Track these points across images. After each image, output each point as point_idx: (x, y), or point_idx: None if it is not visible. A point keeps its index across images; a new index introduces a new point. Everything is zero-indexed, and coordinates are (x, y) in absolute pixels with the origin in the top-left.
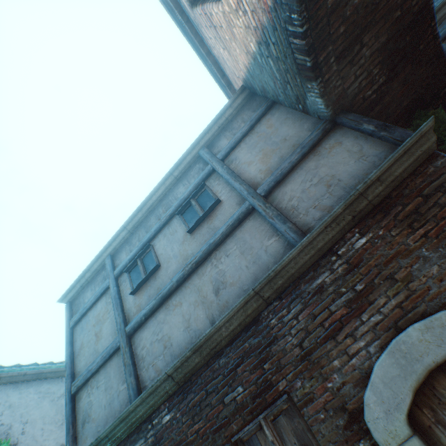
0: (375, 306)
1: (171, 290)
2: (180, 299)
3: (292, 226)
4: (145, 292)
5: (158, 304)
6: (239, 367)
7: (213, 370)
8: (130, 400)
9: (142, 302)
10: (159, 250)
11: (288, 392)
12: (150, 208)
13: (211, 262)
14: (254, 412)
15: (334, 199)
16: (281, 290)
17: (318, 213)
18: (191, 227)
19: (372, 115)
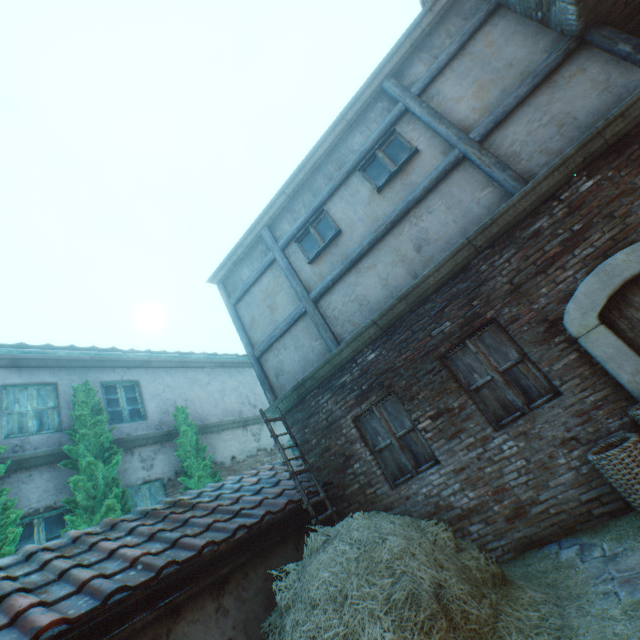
0: (589, 242)
1: (362, 254)
2: (373, 261)
3: (512, 174)
4: (325, 260)
5: (347, 268)
6: (446, 308)
7: (418, 315)
8: (330, 349)
9: (324, 270)
10: (337, 215)
11: (495, 319)
12: (314, 166)
13: (409, 221)
14: (462, 337)
15: (565, 142)
16: (494, 239)
17: (543, 159)
18: (381, 185)
19: (629, 28)
